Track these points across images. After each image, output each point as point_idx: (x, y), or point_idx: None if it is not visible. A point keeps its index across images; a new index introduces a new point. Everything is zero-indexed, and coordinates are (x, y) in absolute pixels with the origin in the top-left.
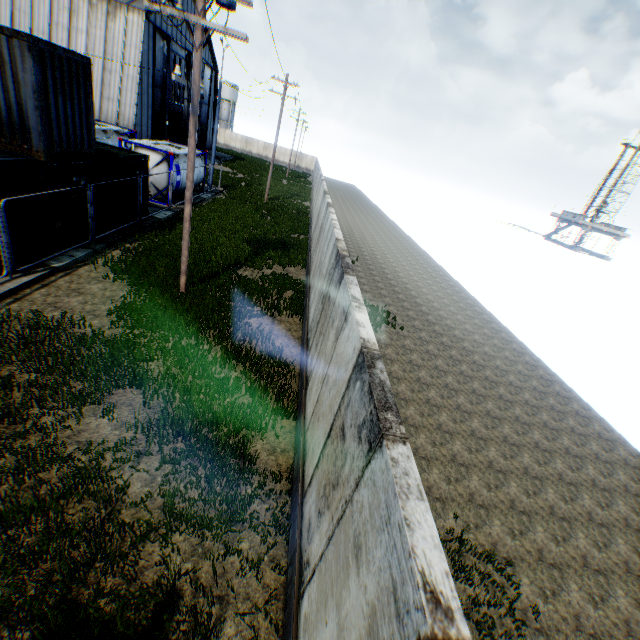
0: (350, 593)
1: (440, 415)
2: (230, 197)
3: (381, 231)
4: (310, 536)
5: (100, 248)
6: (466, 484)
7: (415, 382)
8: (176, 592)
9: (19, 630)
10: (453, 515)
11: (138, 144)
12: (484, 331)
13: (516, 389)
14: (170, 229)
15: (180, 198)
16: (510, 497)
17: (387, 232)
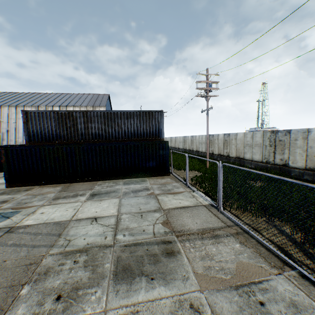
0: None
1: None
2: None
3: None
4: None
5: None
6: None
7: None
8: None
9: None
10: None
11: None
12: None
13: None
14: None
15: None
16: None
17: None
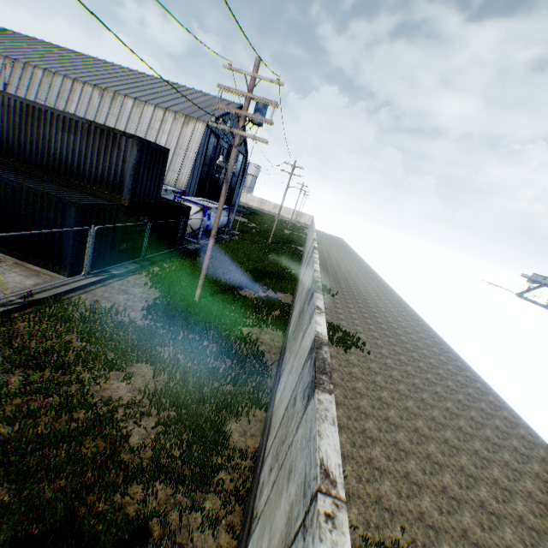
0: (280, 508)
1: (397, 433)
2: (243, 239)
3: (360, 274)
4: (261, 492)
5: (146, 264)
6: (417, 501)
7: (376, 400)
8: (147, 529)
9: (32, 526)
10: (400, 527)
11: (186, 199)
12: (448, 367)
13: (477, 424)
14: (196, 256)
15: (207, 236)
16: (462, 525)
17: (365, 275)
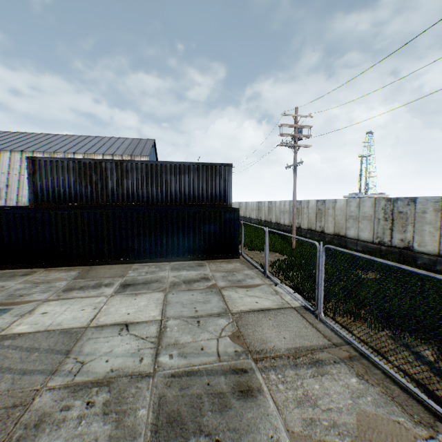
0: None
1: None
2: None
3: None
4: None
5: None
6: None
7: None
8: None
9: None
10: None
11: None
12: None
13: None
14: None
15: None
16: None
17: None
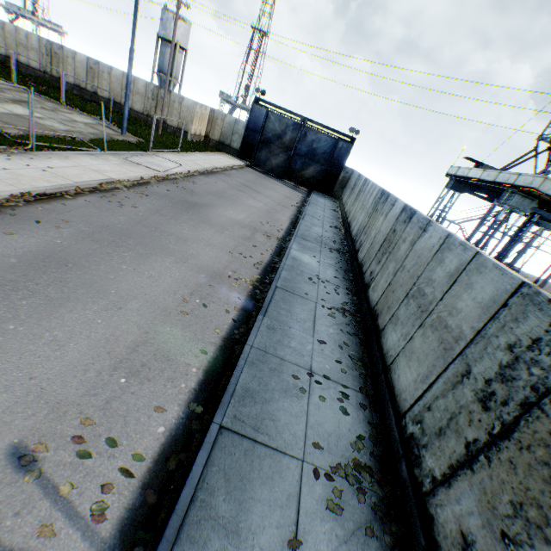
0: (105, 77)
1: None
2: None
3: None
4: (94, 88)
5: None
6: None
7: None
8: None
9: None
10: None
11: None
12: None
13: None
14: None
15: None
16: None
17: None
